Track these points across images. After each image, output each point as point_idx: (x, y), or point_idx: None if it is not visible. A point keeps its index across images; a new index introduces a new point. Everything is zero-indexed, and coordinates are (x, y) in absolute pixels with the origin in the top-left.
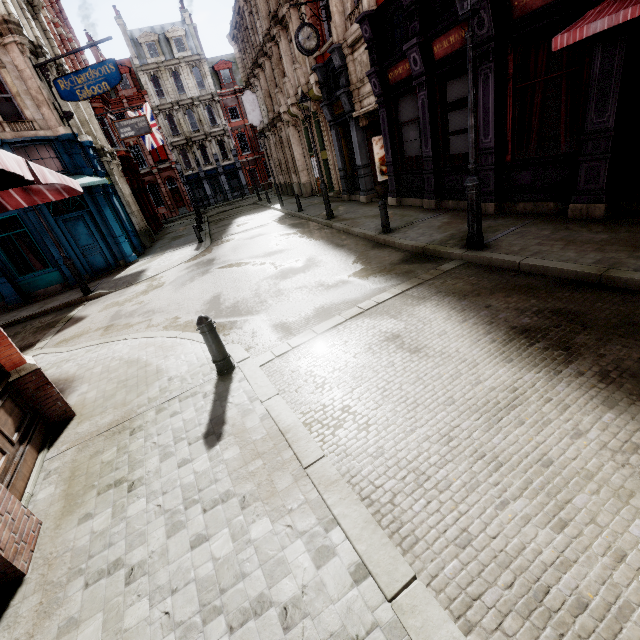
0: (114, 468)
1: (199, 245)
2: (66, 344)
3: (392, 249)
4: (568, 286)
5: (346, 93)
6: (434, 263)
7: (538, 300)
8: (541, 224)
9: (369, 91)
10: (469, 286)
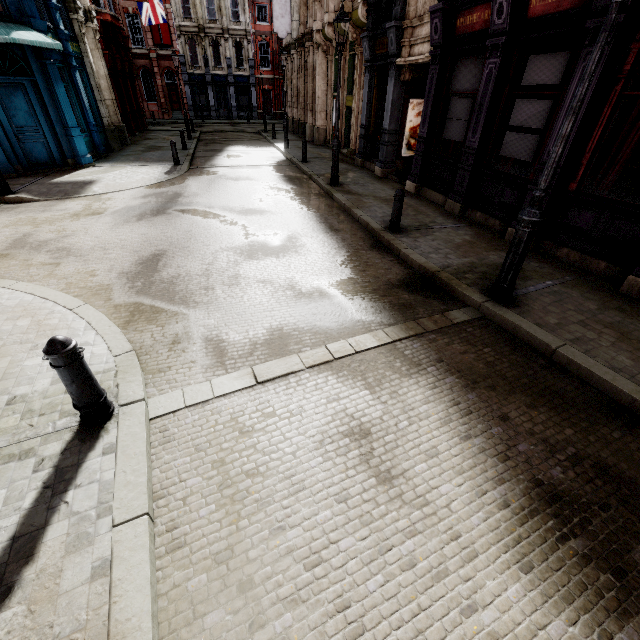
0: None
1: (173, 168)
2: None
3: (394, 258)
4: (618, 417)
5: (397, 28)
6: (442, 302)
7: (576, 432)
8: (585, 289)
9: (426, 35)
10: (482, 365)
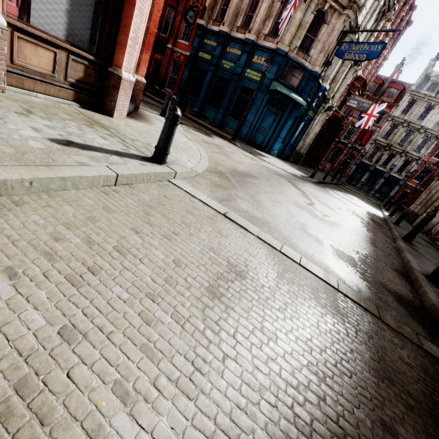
0: (48, 114)
1: (307, 177)
2: (186, 131)
3: (410, 287)
4: None
5: None
6: (428, 333)
7: None
8: None
9: None
10: (419, 388)
